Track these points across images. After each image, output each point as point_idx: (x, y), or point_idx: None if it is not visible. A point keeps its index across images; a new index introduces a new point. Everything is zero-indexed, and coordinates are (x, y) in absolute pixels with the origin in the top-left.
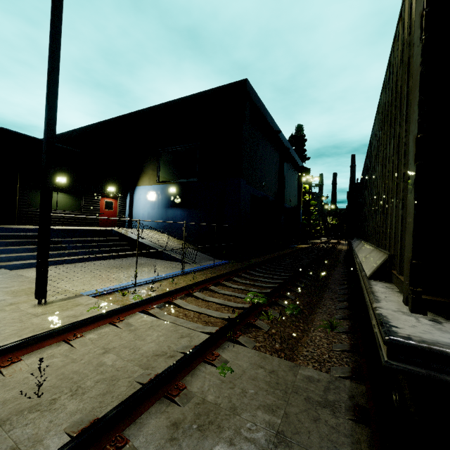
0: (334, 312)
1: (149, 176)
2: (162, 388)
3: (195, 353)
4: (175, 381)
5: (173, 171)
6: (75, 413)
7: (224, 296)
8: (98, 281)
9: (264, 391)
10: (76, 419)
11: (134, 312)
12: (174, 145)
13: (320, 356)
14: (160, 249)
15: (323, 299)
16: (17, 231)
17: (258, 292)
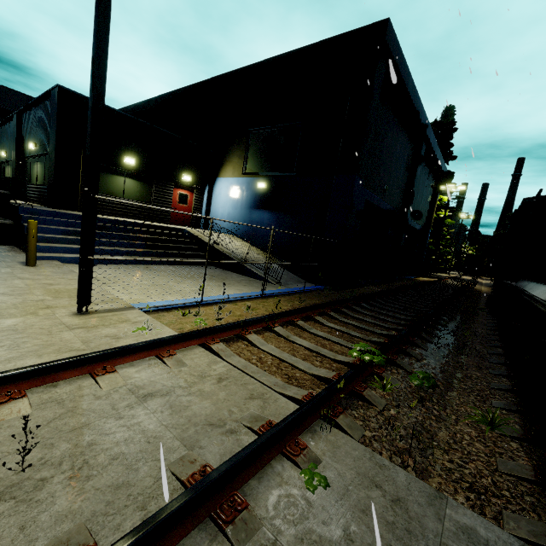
0: (487, 393)
1: (233, 165)
2: (208, 501)
3: (269, 439)
4: (231, 488)
5: (264, 161)
6: (64, 517)
7: (316, 338)
8: (157, 291)
9: (385, 545)
10: (61, 533)
11: (191, 344)
12: (269, 124)
13: (476, 479)
14: (238, 260)
15: (465, 365)
16: (76, 218)
17: (365, 340)
